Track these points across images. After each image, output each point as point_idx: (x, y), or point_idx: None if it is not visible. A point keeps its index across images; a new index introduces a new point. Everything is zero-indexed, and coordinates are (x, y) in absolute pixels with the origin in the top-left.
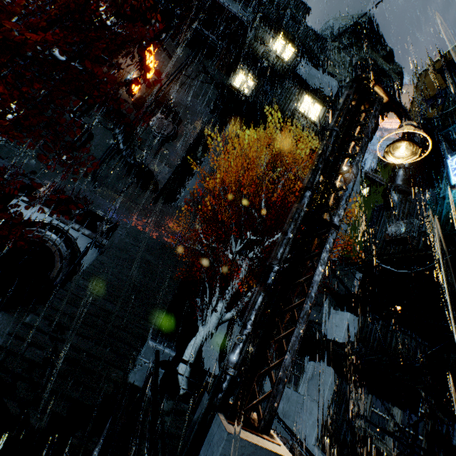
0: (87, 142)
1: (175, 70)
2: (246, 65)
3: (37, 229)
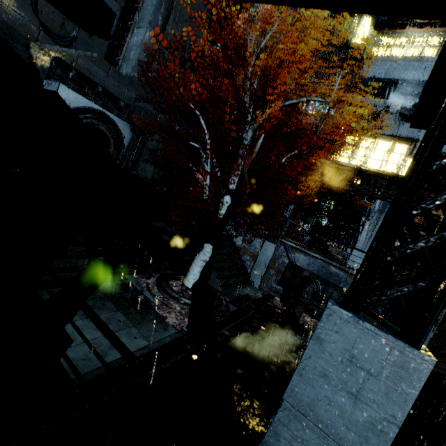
0: None
1: None
2: None
3: (90, 116)
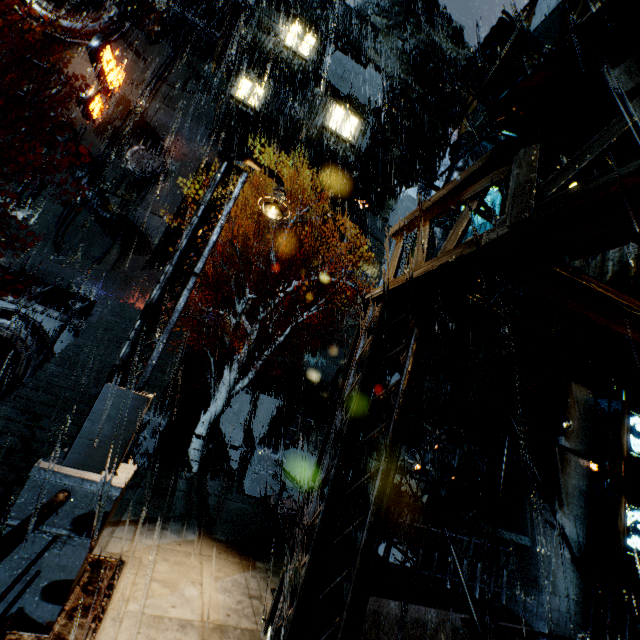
0: (37, 193)
1: (152, 77)
2: (251, 65)
3: None
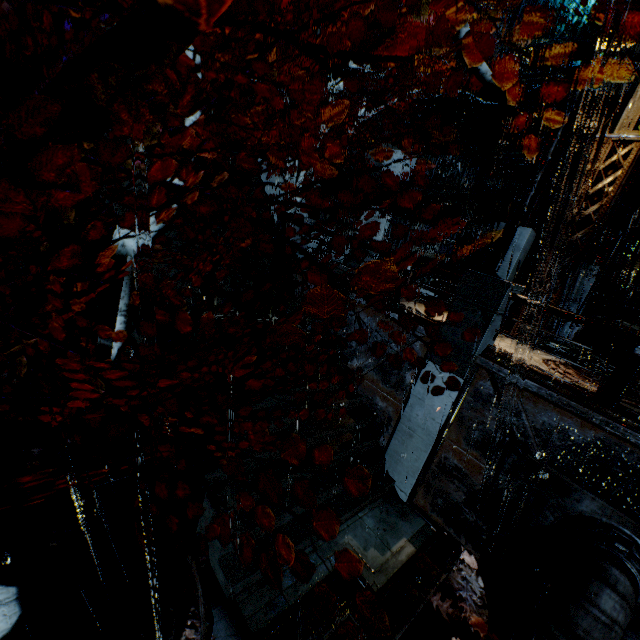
0: None
1: None
2: None
3: None
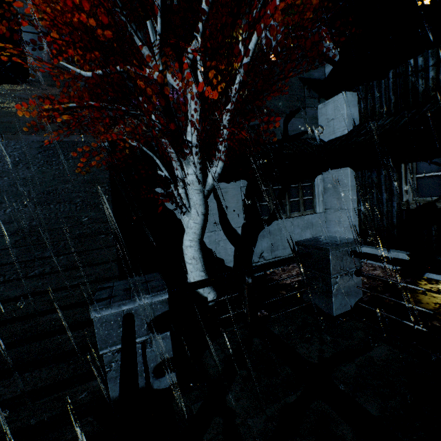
0: None
1: None
2: None
3: None
